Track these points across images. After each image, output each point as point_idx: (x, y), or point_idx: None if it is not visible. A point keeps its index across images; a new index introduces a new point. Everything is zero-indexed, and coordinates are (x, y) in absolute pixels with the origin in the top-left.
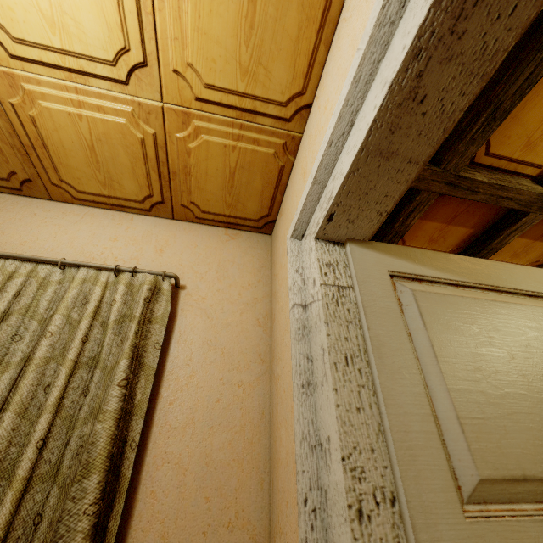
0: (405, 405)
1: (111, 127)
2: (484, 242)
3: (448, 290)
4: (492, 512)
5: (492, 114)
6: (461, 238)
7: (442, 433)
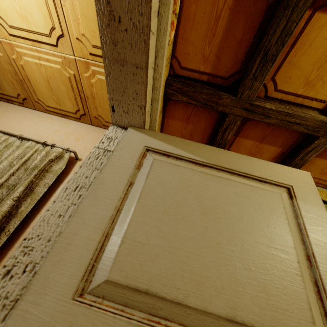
0: (88, 219)
1: (54, 70)
2: (290, 158)
3: (185, 164)
4: (102, 305)
5: (264, 58)
6: (274, 155)
7: (107, 245)
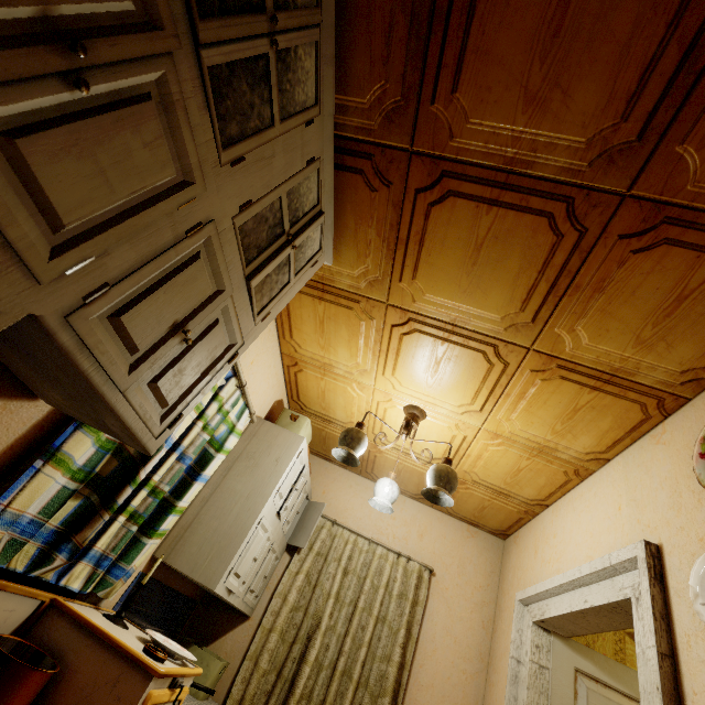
0: None
1: (416, 470)
2: None
3: (615, 696)
4: None
5: None
6: None
7: None
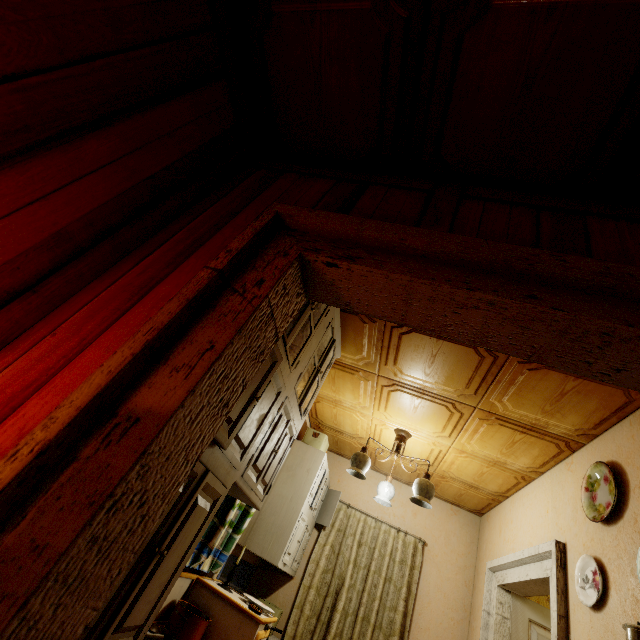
0: None
1: (407, 467)
2: None
3: None
4: None
5: None
6: None
7: None
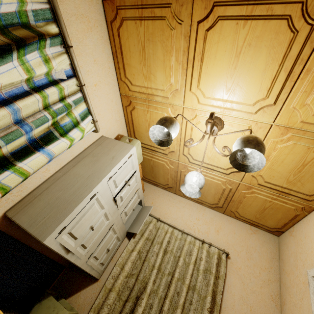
0: None
1: (213, 183)
2: None
3: None
4: None
5: None
6: None
7: None
